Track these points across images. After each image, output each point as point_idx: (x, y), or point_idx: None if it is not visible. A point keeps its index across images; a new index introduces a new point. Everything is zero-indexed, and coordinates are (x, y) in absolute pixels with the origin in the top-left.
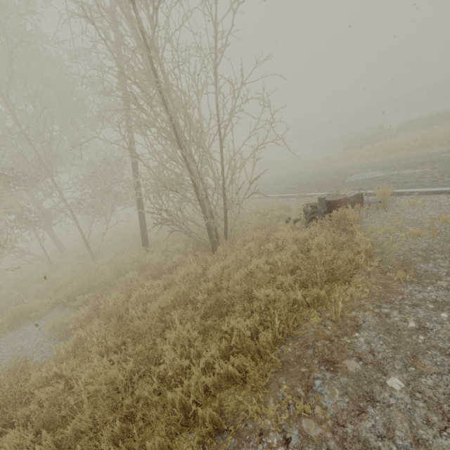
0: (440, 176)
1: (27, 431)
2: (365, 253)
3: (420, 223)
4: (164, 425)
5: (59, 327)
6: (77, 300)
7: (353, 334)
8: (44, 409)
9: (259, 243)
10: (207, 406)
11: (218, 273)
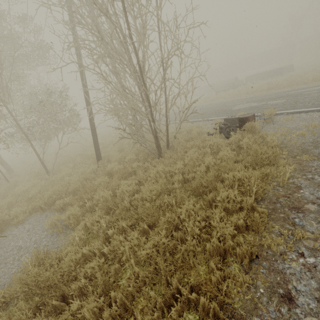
0: (295, 103)
1: (94, 296)
2: (277, 147)
3: (299, 128)
4: (204, 267)
5: (58, 223)
6: (58, 204)
7: (299, 191)
8: (98, 278)
9: (197, 149)
10: (243, 245)
11: (180, 169)
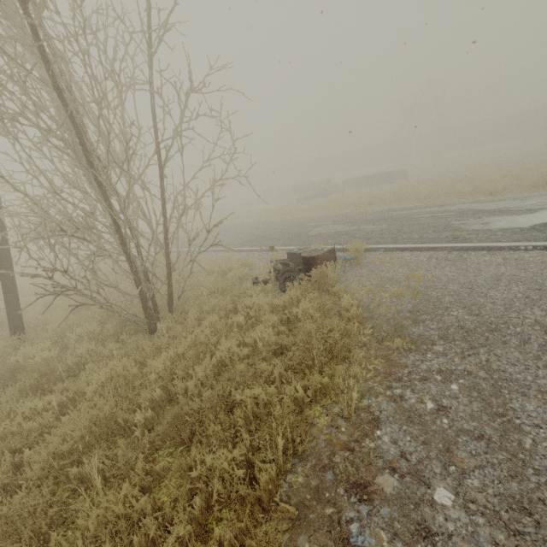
0: (398, 232)
1: None
2: (356, 319)
3: (396, 281)
4: None
5: None
6: None
7: (374, 433)
8: None
9: (223, 315)
10: None
11: (166, 369)
